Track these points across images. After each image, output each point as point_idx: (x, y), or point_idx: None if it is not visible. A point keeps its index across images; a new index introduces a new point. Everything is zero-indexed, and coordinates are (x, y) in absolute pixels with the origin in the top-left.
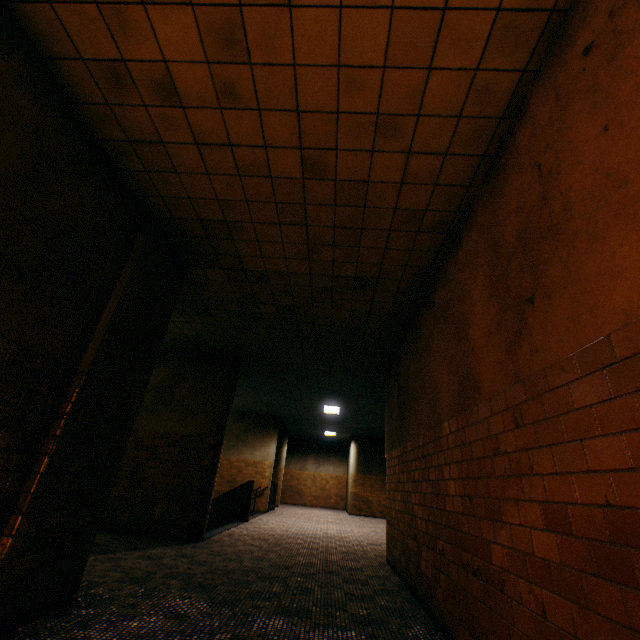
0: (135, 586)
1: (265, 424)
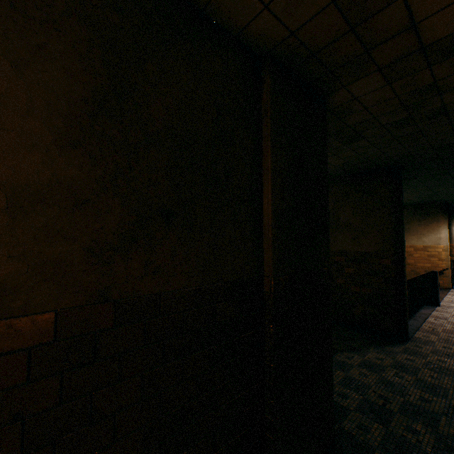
0: (379, 426)
1: (427, 212)
